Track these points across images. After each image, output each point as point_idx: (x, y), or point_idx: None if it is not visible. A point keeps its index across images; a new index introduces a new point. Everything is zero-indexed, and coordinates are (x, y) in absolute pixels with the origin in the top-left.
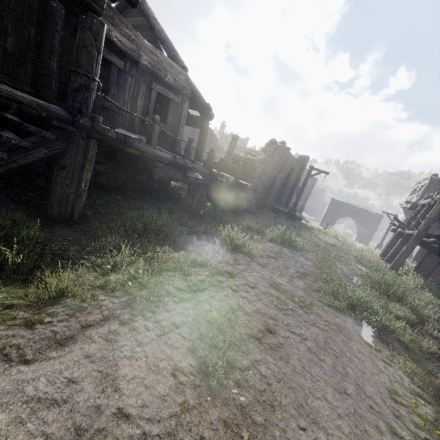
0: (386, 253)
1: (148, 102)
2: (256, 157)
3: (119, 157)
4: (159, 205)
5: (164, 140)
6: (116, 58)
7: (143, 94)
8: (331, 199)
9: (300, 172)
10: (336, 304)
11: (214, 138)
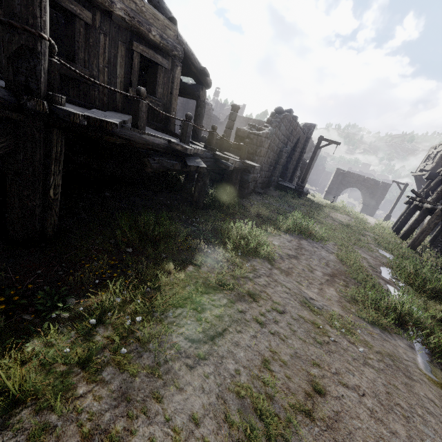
0: (400, 228)
1: (131, 69)
2: (263, 131)
3: (101, 145)
4: (156, 198)
5: (155, 118)
6: (80, 8)
7: (122, 58)
8: (336, 169)
9: (306, 142)
10: (381, 321)
11: (209, 108)
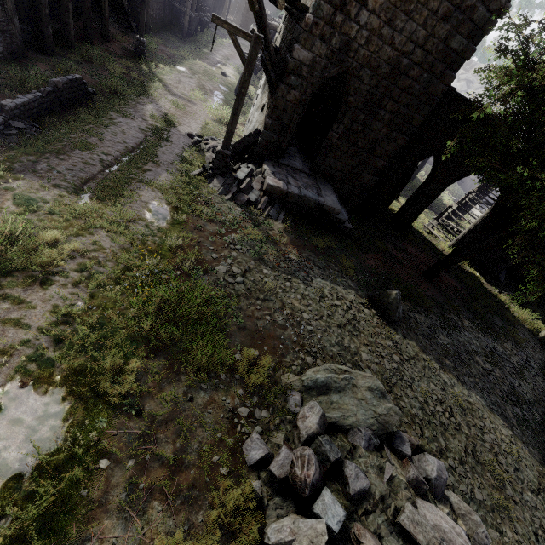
0: None
1: None
2: None
3: None
4: None
5: None
6: None
7: None
8: (246, 4)
9: None
10: None
11: None
